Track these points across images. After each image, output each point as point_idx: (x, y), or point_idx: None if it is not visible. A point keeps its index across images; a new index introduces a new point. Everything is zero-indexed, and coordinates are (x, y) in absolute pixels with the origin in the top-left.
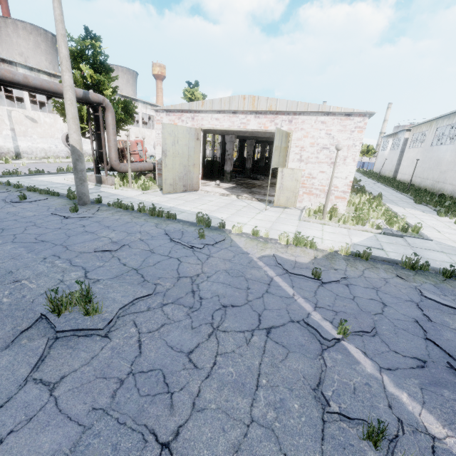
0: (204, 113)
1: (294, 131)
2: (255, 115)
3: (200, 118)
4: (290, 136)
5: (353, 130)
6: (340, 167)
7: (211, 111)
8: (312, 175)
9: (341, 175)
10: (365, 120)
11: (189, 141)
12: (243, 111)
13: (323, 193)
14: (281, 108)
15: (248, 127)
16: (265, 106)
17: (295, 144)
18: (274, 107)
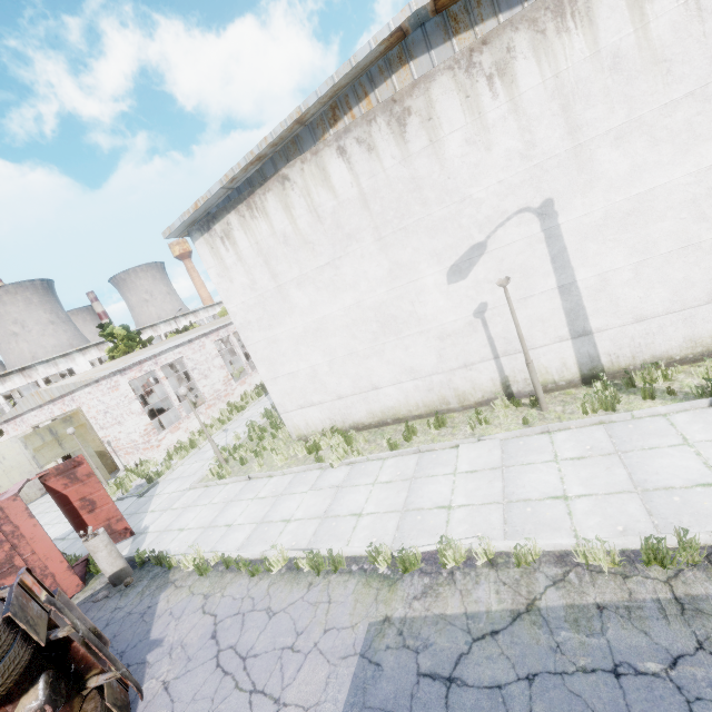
0: (26, 414)
1: (81, 406)
2: (53, 404)
3: (27, 419)
4: (82, 411)
5: (109, 391)
6: (126, 424)
7: (28, 411)
8: (117, 437)
9: (132, 430)
10: (108, 381)
11: (21, 448)
12: (44, 403)
13: (134, 449)
14: (57, 395)
15: (56, 414)
16: (48, 397)
17: (90, 417)
18: (53, 395)
